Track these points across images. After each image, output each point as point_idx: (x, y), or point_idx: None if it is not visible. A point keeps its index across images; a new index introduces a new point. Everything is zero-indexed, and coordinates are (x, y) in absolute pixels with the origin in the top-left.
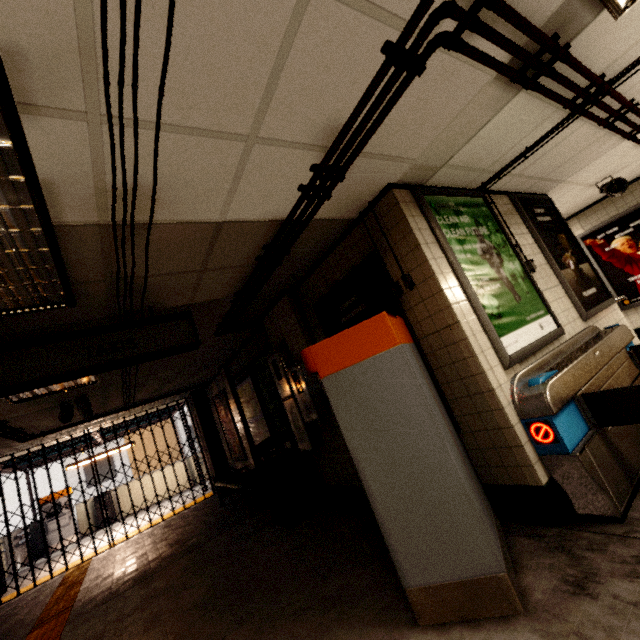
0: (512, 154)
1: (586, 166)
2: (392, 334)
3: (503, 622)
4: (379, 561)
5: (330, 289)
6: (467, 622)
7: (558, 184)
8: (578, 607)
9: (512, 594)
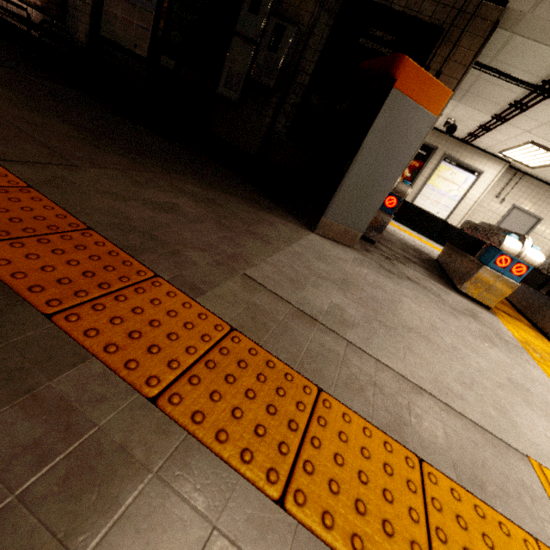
0: (506, 69)
1: (471, 108)
2: (441, 108)
3: (347, 247)
4: (270, 200)
5: (381, 4)
6: (333, 241)
7: (456, 101)
8: (369, 255)
9: (357, 241)
